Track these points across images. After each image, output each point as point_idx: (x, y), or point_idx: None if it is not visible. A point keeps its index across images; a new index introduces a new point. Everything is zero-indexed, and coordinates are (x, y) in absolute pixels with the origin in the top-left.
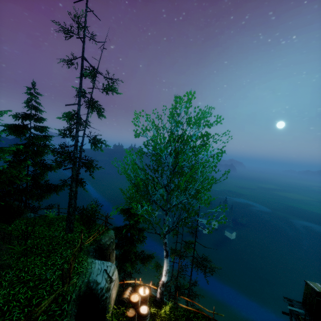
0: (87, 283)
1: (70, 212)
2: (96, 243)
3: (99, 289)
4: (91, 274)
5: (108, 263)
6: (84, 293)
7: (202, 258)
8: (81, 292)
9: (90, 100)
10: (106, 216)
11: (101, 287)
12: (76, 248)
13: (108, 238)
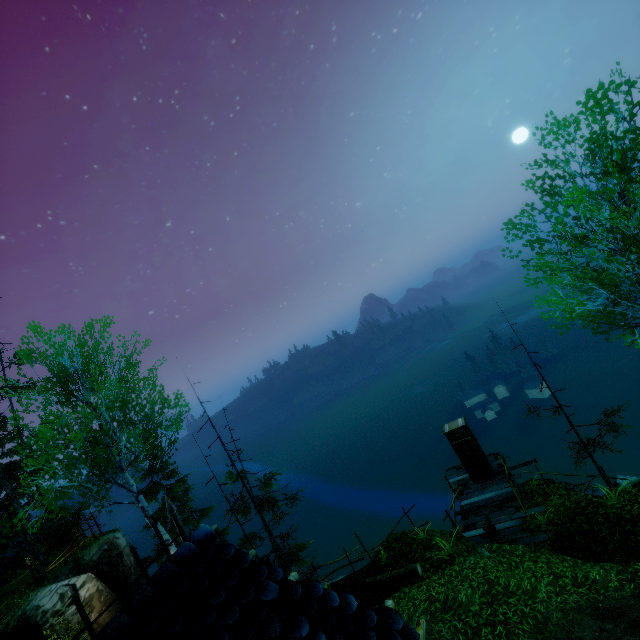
0: (23, 614)
1: (31, 542)
2: (74, 561)
3: (40, 613)
4: (31, 602)
5: (75, 577)
6: (15, 627)
7: (278, 490)
8: (10, 628)
9: (1, 387)
10: (85, 518)
11: (44, 609)
12: (14, 581)
13: (97, 546)
